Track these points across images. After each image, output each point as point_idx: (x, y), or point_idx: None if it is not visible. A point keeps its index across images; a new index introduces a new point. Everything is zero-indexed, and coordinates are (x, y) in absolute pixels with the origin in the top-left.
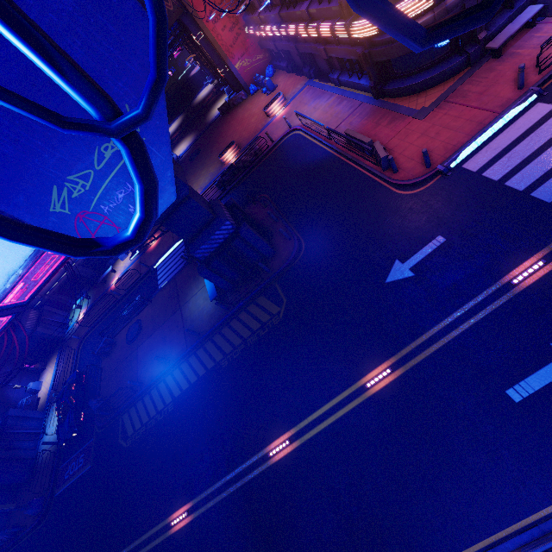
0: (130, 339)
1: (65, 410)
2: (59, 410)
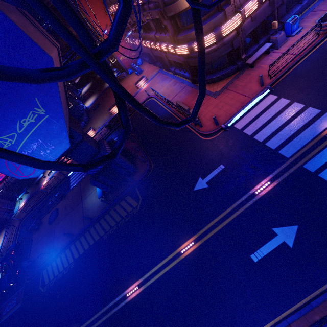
0: (51, 221)
1: (6, 269)
2: (2, 268)
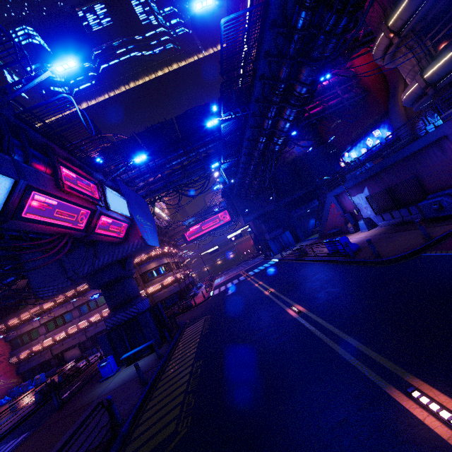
0: None
1: None
2: None
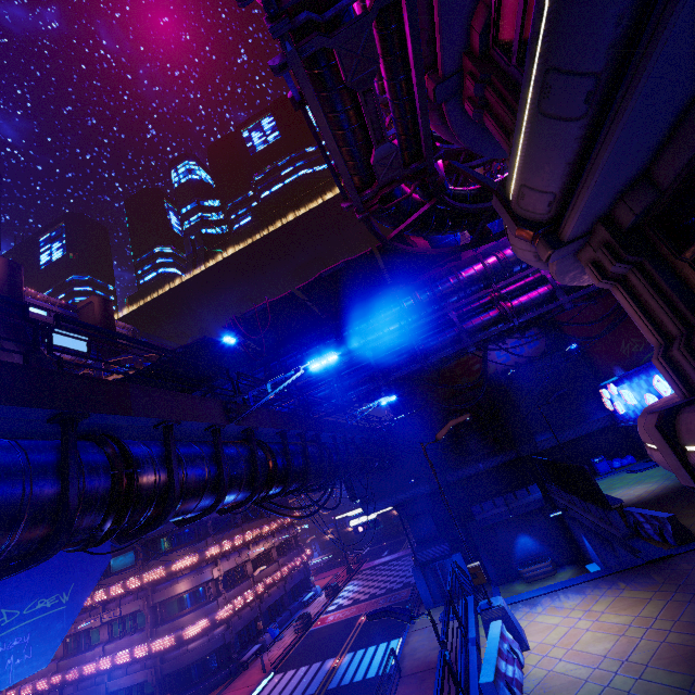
0: None
1: None
2: None
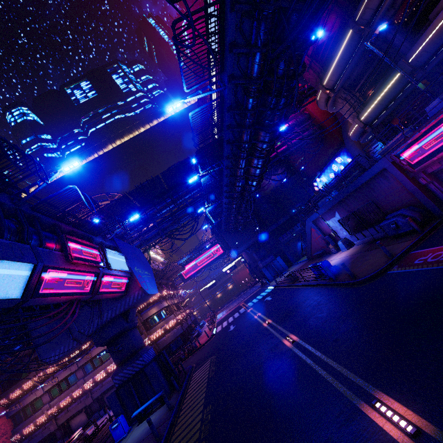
0: None
1: None
2: None
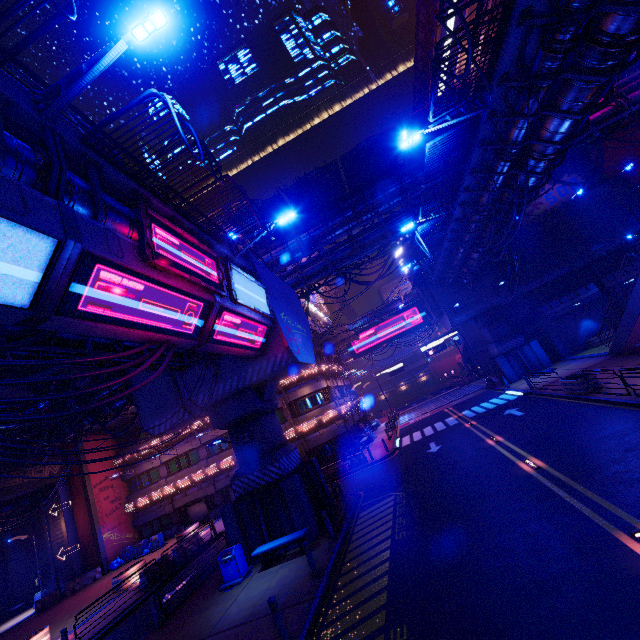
0: None
1: None
2: None
